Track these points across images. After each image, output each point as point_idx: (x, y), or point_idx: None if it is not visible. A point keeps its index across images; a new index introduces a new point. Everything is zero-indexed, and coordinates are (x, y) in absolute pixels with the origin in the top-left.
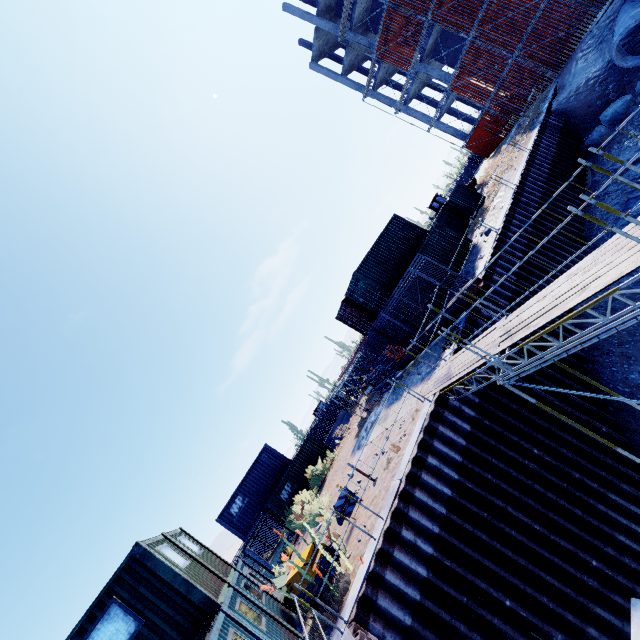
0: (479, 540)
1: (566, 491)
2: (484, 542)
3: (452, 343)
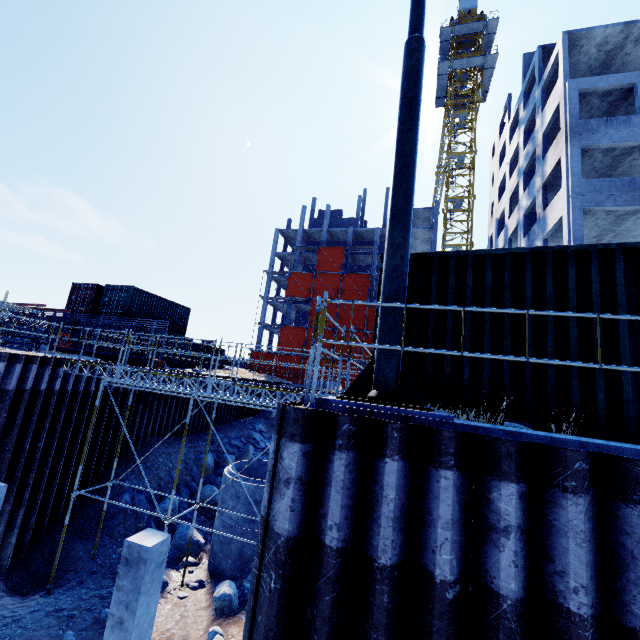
0: None
1: (13, 478)
2: None
3: (109, 361)
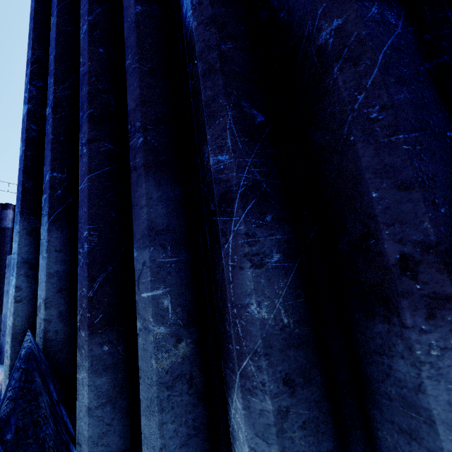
0: (3, 248)
1: None
2: (3, 250)
3: None
